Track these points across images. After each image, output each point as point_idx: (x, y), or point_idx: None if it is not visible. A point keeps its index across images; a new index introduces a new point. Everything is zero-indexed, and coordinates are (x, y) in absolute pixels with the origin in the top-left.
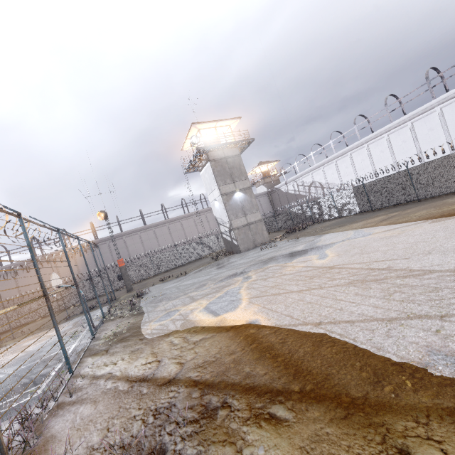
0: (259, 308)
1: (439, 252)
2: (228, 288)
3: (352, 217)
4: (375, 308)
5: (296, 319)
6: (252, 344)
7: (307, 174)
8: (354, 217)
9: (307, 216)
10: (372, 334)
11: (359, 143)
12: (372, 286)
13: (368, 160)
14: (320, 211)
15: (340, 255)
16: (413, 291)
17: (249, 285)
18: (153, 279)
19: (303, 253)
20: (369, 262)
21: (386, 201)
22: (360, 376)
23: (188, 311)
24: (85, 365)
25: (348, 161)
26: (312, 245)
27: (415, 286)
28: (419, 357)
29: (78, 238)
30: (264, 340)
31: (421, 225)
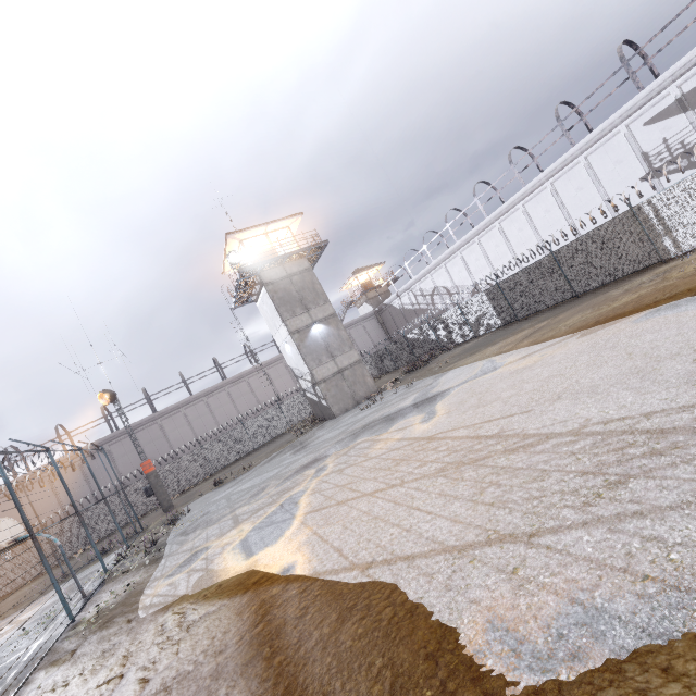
0: (308, 536)
1: (570, 396)
2: (289, 493)
3: (492, 336)
4: (452, 523)
5: (344, 557)
6: (260, 624)
7: (425, 277)
8: (494, 334)
9: (431, 342)
10: (428, 585)
11: (486, 223)
12: (466, 474)
13: (504, 244)
14: (448, 332)
15: (451, 412)
16: (513, 480)
17: (317, 485)
18: (208, 482)
19: (408, 412)
20: (480, 424)
21: (534, 304)
22: (369, 695)
23: (219, 548)
24: (29, 690)
25: (478, 250)
26: (425, 395)
27: (518, 471)
28: (470, 636)
29: (48, 449)
30: (280, 612)
31: (567, 342)
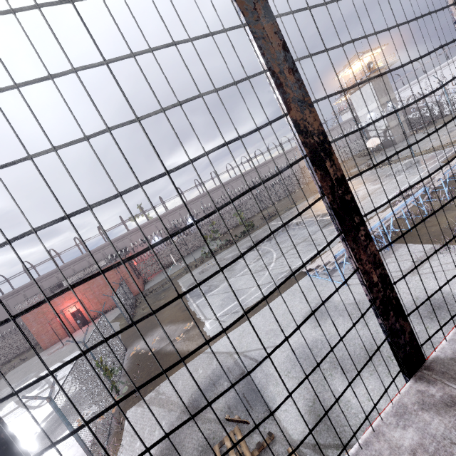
0: None
1: None
2: None
3: None
4: None
5: None
6: None
7: (406, 89)
8: None
9: (425, 117)
10: None
11: None
12: None
13: None
14: (441, 109)
15: None
16: None
17: None
18: None
19: None
20: None
21: None
22: None
23: None
24: None
25: (454, 69)
26: None
27: None
28: None
29: (361, 125)
30: None
31: None
